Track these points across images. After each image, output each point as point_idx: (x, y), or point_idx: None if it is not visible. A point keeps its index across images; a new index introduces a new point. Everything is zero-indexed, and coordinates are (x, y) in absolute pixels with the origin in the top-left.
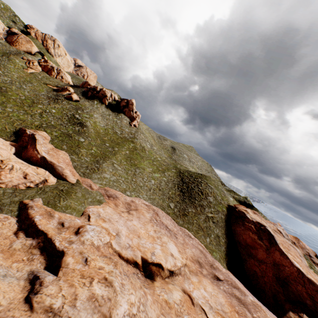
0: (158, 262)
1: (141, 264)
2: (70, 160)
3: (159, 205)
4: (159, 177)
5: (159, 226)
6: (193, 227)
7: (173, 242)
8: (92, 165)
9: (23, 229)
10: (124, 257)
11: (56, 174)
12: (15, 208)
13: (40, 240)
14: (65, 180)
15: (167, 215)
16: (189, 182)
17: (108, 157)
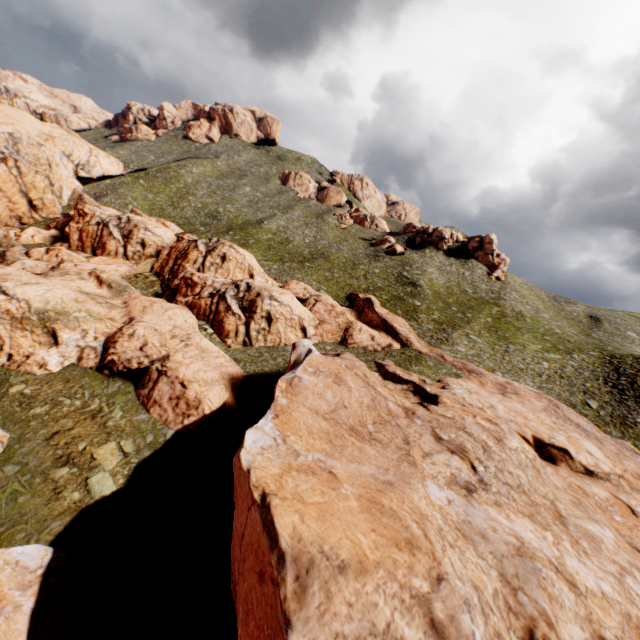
0: (561, 446)
1: (533, 443)
2: (409, 326)
3: (561, 402)
4: (558, 360)
5: (561, 420)
6: None
7: (591, 443)
8: (437, 333)
9: (387, 379)
10: None
11: (399, 340)
12: (371, 365)
13: (409, 386)
14: (410, 346)
15: (579, 415)
16: (636, 373)
17: (458, 326)
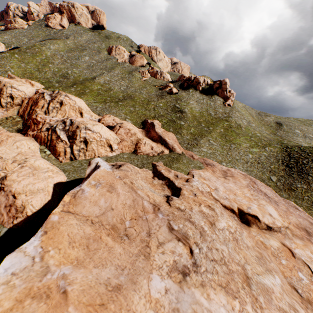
0: (253, 214)
1: (237, 213)
2: (175, 138)
3: (257, 177)
4: (258, 152)
5: (256, 192)
6: (303, 203)
7: (272, 207)
8: (191, 141)
9: (156, 176)
10: (222, 204)
11: (168, 148)
12: (149, 166)
13: (166, 181)
14: (174, 151)
15: (267, 186)
16: (299, 157)
17: (204, 135)
